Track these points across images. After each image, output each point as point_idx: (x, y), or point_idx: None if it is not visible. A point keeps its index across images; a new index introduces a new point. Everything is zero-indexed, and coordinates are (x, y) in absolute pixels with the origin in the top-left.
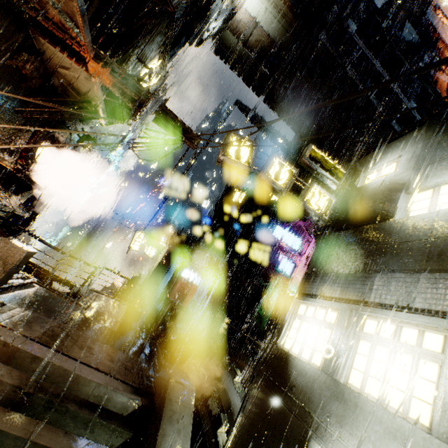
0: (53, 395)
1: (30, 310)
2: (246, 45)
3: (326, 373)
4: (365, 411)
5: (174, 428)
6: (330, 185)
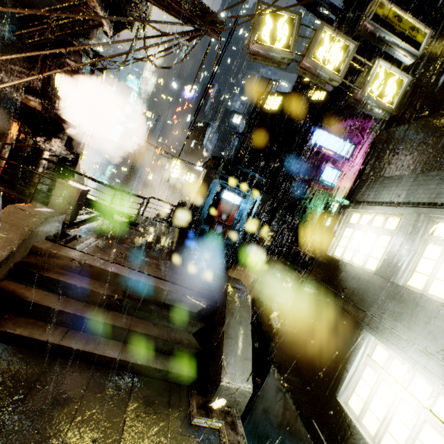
0: (138, 300)
1: (101, 239)
2: None
3: (382, 277)
4: (427, 310)
5: (237, 320)
6: (402, 57)
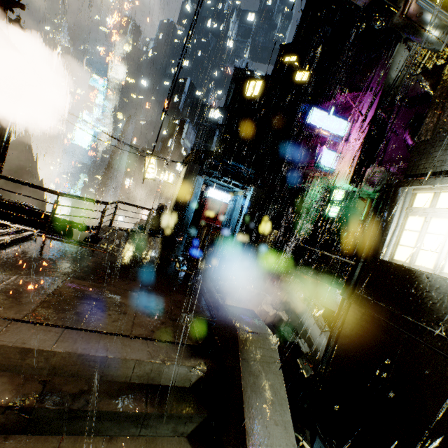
0: (72, 398)
1: (22, 273)
2: None
3: None
4: None
5: (263, 398)
6: None
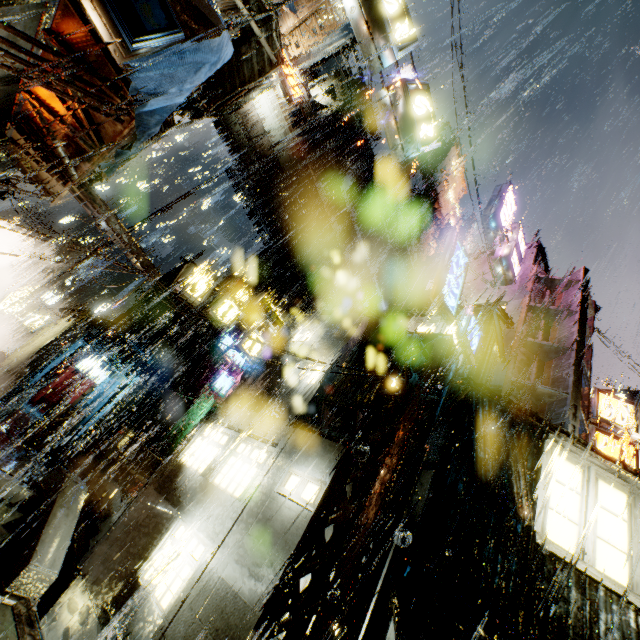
0: None
1: None
2: (250, 141)
3: (203, 476)
4: (214, 495)
5: (65, 512)
6: (271, 330)
